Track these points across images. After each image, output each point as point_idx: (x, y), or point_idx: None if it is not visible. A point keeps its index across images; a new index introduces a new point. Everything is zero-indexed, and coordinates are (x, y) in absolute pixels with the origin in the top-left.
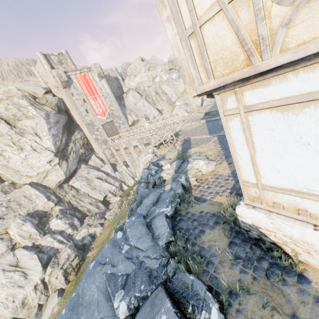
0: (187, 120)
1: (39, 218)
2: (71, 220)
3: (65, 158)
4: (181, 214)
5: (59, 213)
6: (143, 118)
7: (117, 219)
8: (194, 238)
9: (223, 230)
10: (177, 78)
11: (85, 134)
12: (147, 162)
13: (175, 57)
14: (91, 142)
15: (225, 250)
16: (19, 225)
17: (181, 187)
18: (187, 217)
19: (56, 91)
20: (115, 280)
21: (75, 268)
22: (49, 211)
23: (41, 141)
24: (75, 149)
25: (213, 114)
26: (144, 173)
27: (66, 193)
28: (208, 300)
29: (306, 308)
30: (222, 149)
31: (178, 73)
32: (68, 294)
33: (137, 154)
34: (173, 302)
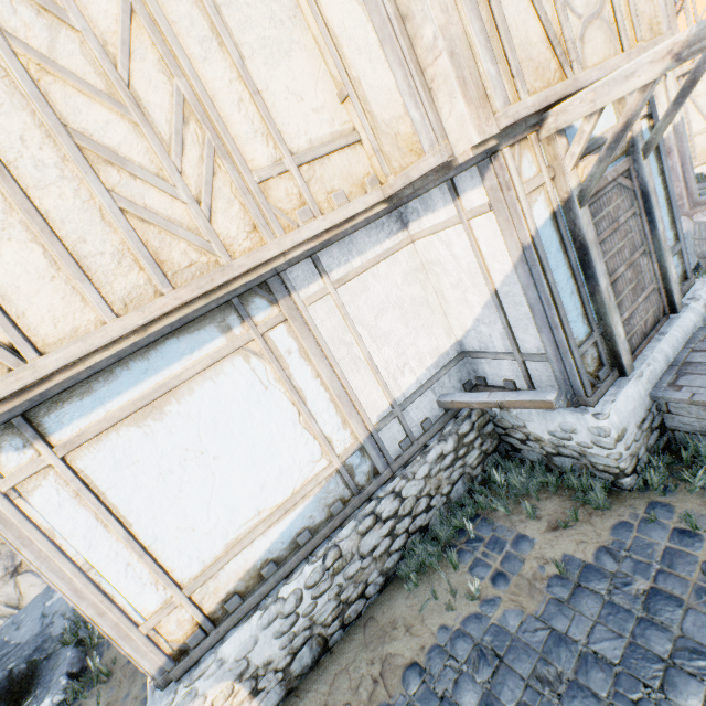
0: None
1: None
2: None
3: None
4: None
5: None
6: None
7: None
8: None
9: None
10: None
11: None
12: None
13: None
14: None
15: None
16: None
17: None
18: None
19: None
20: None
21: None
22: None
23: None
24: None
25: None
26: None
27: None
28: (51, 689)
29: (131, 705)
30: None
31: None
32: None
33: None
34: (3, 690)
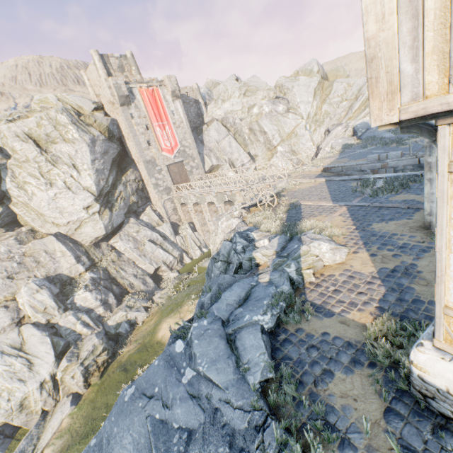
0: (295, 176)
1: (61, 285)
2: (104, 295)
3: (109, 206)
4: (288, 330)
5: (89, 283)
6: (227, 164)
7: (171, 305)
8: (312, 383)
9: (369, 380)
10: (285, 111)
11: (141, 176)
12: (230, 231)
13: (366, 35)
14: (149, 188)
15: (377, 425)
16: (32, 292)
17: (288, 282)
18: (298, 338)
19: (110, 109)
20: (168, 439)
21: (100, 367)
22: (76, 278)
23: (79, 176)
24: (124, 194)
25: (336, 171)
26: (225, 247)
27: (103, 256)
28: None
29: None
30: (356, 228)
31: (287, 105)
32: (86, 404)
33: (212, 215)
34: None
